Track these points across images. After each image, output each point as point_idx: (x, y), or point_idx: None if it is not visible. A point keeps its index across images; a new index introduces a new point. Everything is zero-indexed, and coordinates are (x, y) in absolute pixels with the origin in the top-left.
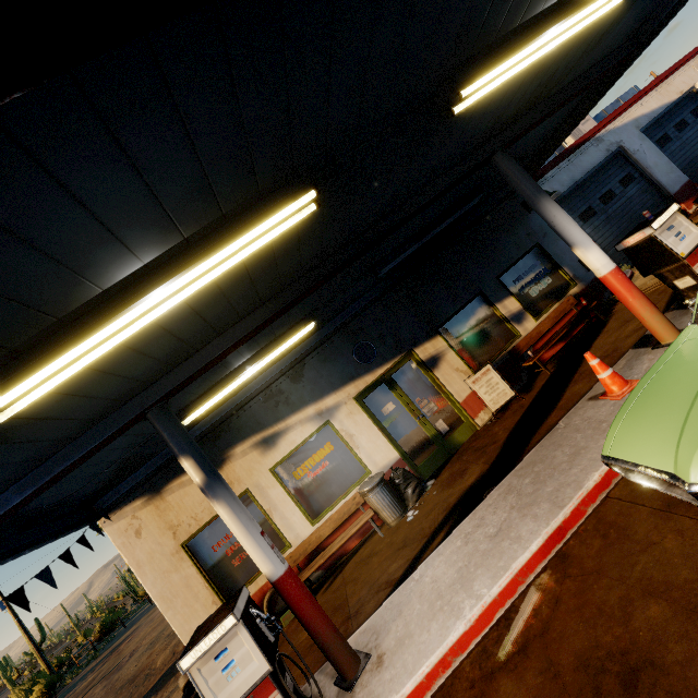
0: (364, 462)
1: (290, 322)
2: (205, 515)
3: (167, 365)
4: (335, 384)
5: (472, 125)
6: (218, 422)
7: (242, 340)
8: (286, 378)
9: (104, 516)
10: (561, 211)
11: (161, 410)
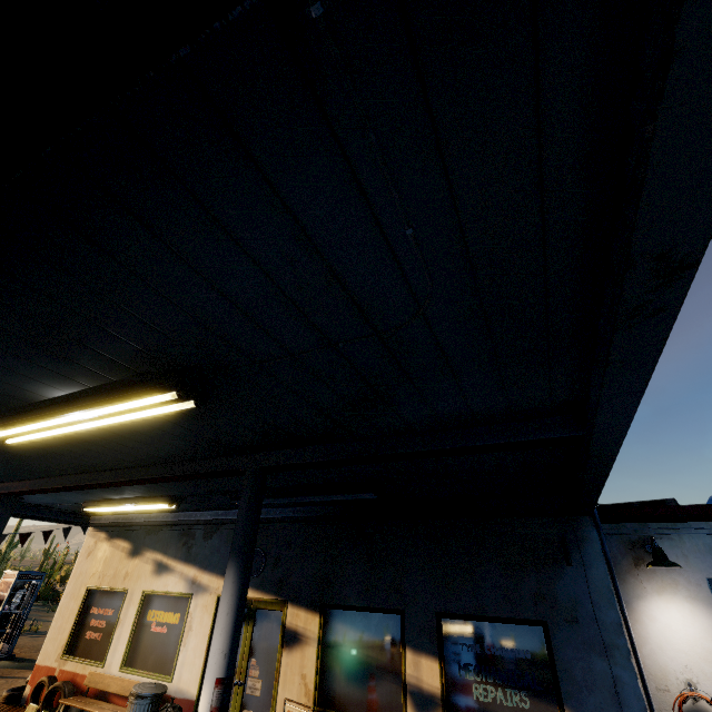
0: (177, 665)
1: (147, 492)
2: (107, 580)
3: (5, 478)
4: (219, 567)
5: (153, 440)
6: (151, 523)
7: (43, 490)
8: (203, 529)
9: (84, 527)
10: (226, 597)
11: (5, 499)
